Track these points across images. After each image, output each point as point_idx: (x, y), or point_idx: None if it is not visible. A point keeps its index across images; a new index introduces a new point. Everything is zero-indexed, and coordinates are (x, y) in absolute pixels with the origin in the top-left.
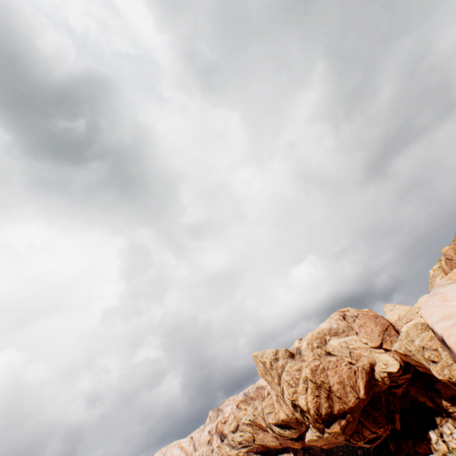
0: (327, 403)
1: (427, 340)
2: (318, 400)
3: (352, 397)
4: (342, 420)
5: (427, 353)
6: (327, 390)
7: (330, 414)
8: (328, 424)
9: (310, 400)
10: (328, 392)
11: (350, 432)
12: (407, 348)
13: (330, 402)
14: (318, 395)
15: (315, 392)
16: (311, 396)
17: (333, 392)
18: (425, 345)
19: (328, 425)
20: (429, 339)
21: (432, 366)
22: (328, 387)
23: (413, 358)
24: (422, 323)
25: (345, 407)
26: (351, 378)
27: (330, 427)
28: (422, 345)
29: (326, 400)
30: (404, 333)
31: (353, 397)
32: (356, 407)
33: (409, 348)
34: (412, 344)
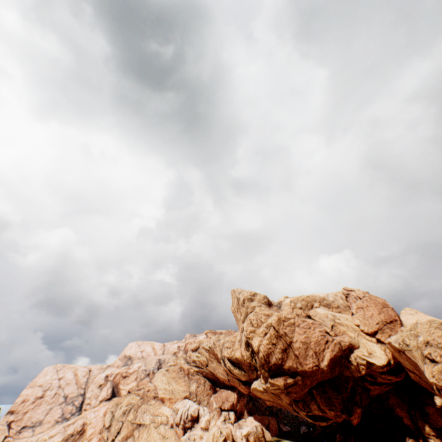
0: (280, 355)
1: (438, 335)
2: (273, 348)
3: (311, 362)
4: (289, 378)
5: (428, 350)
6: (287, 343)
7: (280, 367)
8: (274, 375)
9: (264, 344)
10: (286, 346)
11: (294, 395)
12: (404, 341)
13: (285, 356)
14: (275, 344)
15: (273, 340)
16: (266, 341)
17: (292, 348)
18: (431, 340)
19: (273, 376)
20: (441, 335)
21: (427, 366)
22: (289, 341)
23: (407, 355)
24: (441, 322)
25: (298, 368)
26: (319, 345)
27: (274, 378)
28: (426, 340)
29: (281, 351)
30: (410, 326)
31: (312, 363)
32: (311, 374)
33: (407, 342)
34: (415, 339)
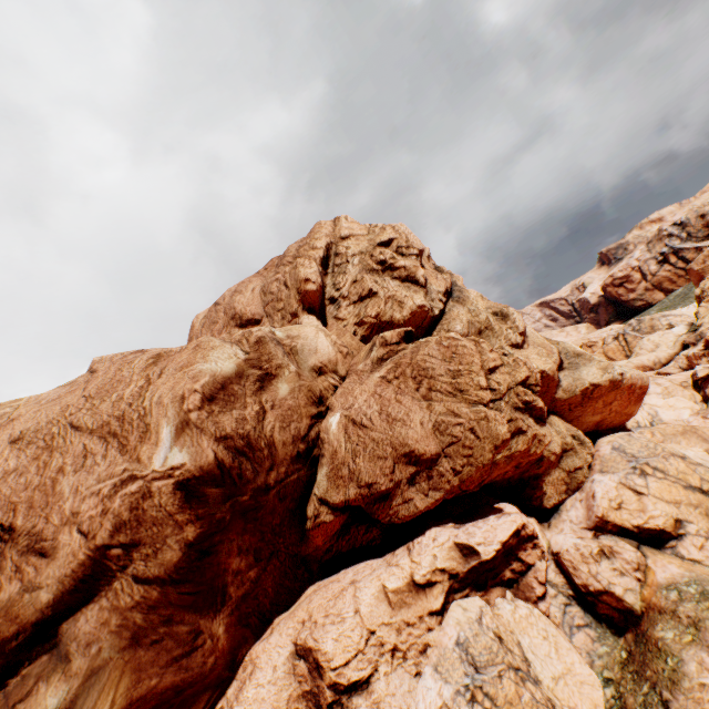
0: None
1: None
2: None
3: None
4: None
5: None
6: None
7: None
8: None
9: None
10: None
11: None
12: None
13: None
14: None
15: None
16: None
17: None
18: None
19: None
20: None
21: None
22: None
23: None
24: None
25: None
26: None
27: None
28: None
29: None
30: None
31: None
32: None
33: None
34: None
